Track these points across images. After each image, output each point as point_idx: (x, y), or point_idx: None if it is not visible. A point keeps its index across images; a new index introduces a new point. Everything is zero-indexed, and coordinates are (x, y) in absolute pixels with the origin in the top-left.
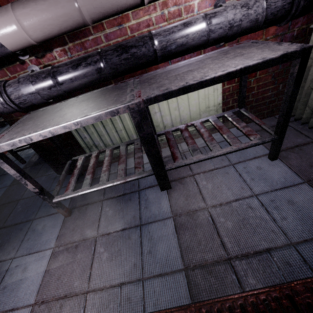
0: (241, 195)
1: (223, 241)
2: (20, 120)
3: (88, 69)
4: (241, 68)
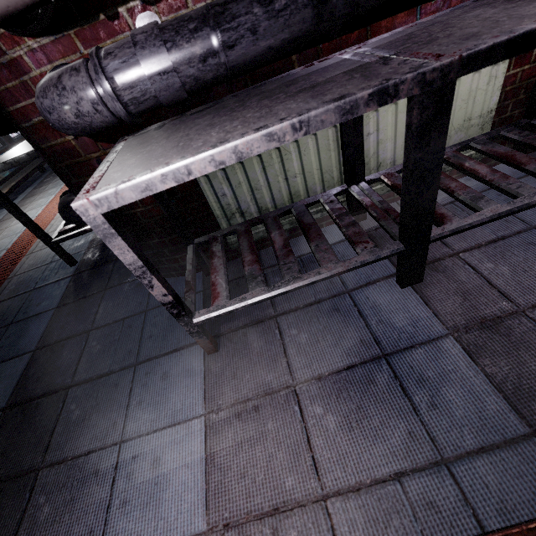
0: None
1: None
2: (114, 150)
3: (296, 6)
4: None
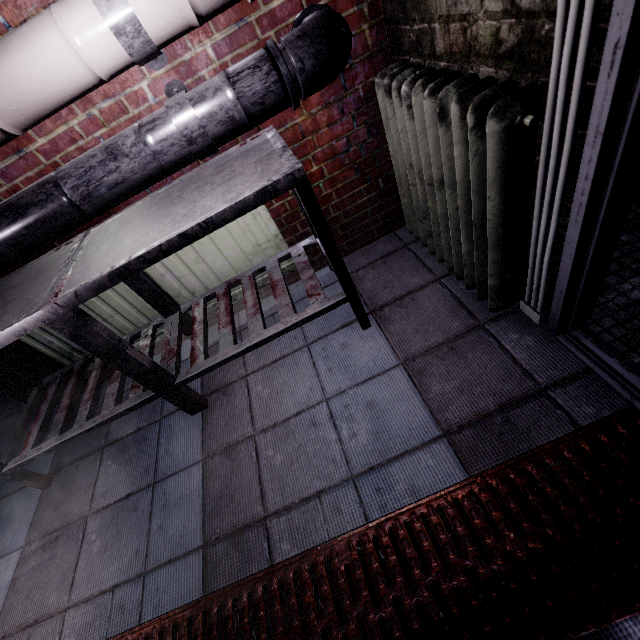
0: (306, 404)
1: (264, 490)
2: None
3: None
4: (200, 223)
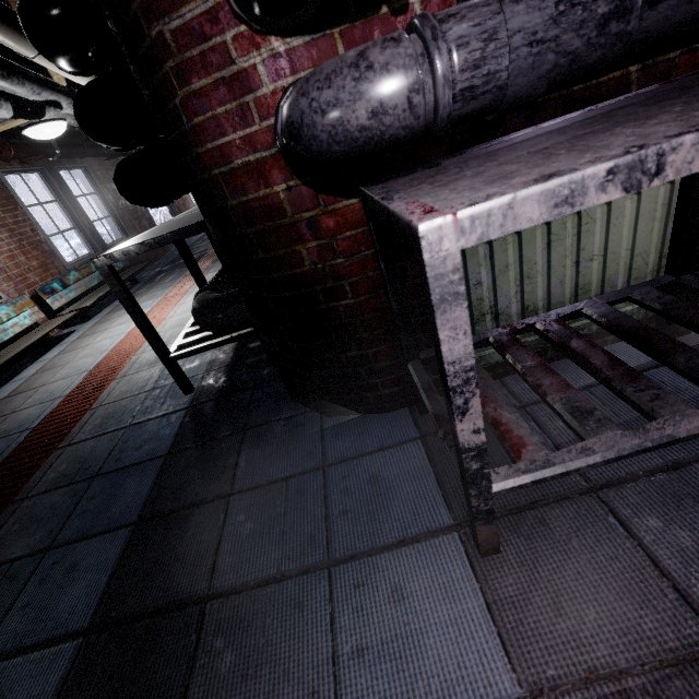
0: None
1: None
2: (378, 190)
3: None
4: None
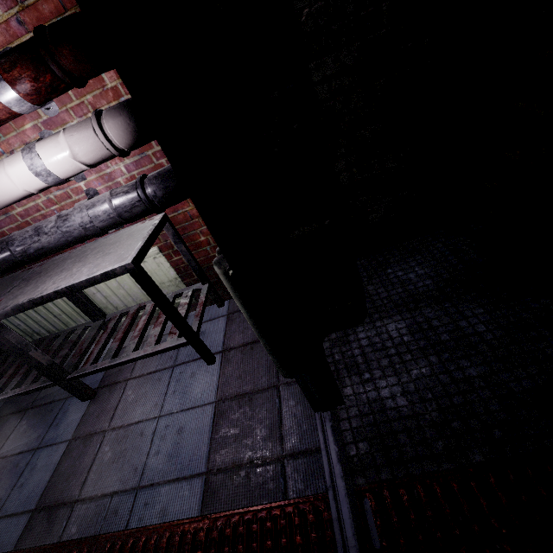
0: (147, 416)
1: (88, 478)
2: None
3: None
4: (67, 287)
